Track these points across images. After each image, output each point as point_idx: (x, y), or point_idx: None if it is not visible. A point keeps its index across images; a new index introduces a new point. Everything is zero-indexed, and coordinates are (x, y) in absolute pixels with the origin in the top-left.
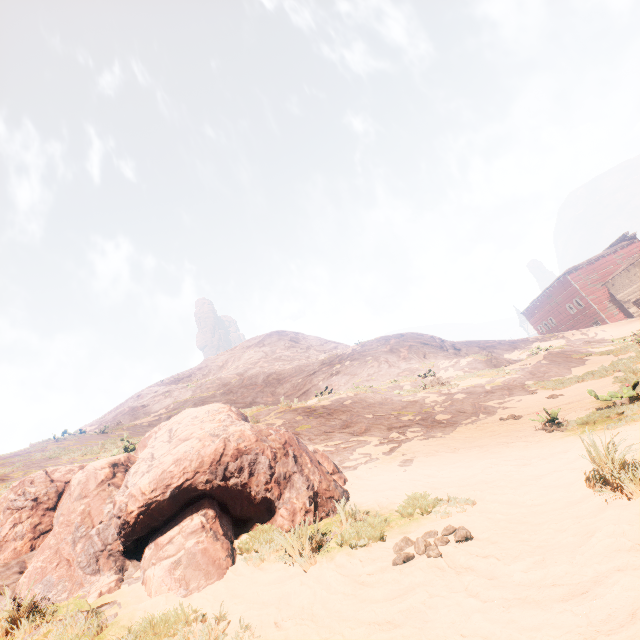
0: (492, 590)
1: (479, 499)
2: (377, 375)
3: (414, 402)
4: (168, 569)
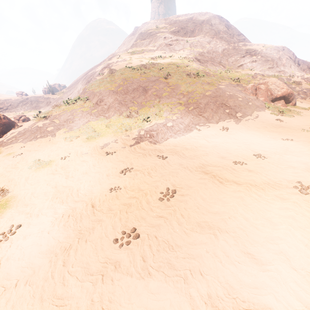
0: None
1: None
2: (271, 69)
3: (293, 88)
4: (281, 105)
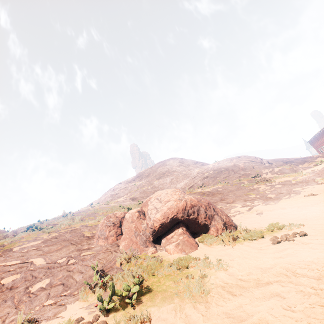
0: (323, 247)
1: (305, 224)
2: (228, 177)
3: (253, 189)
4: (175, 246)
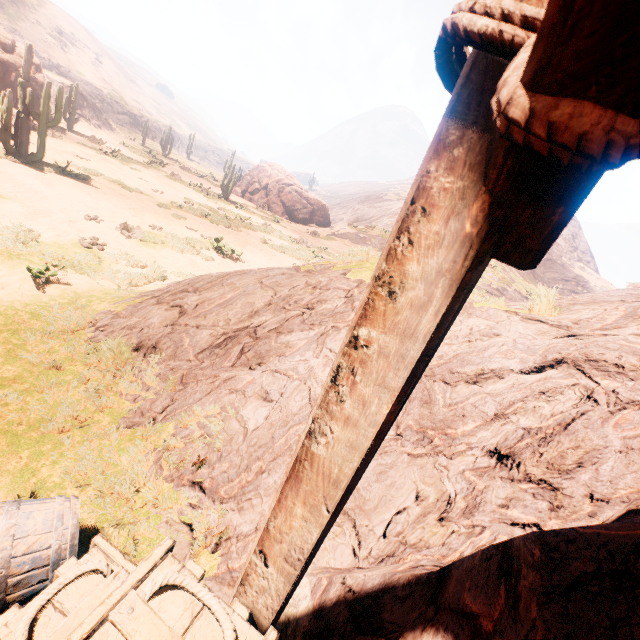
0: None
1: None
2: None
3: None
4: None
